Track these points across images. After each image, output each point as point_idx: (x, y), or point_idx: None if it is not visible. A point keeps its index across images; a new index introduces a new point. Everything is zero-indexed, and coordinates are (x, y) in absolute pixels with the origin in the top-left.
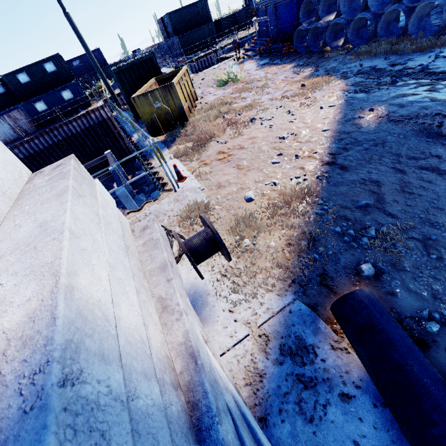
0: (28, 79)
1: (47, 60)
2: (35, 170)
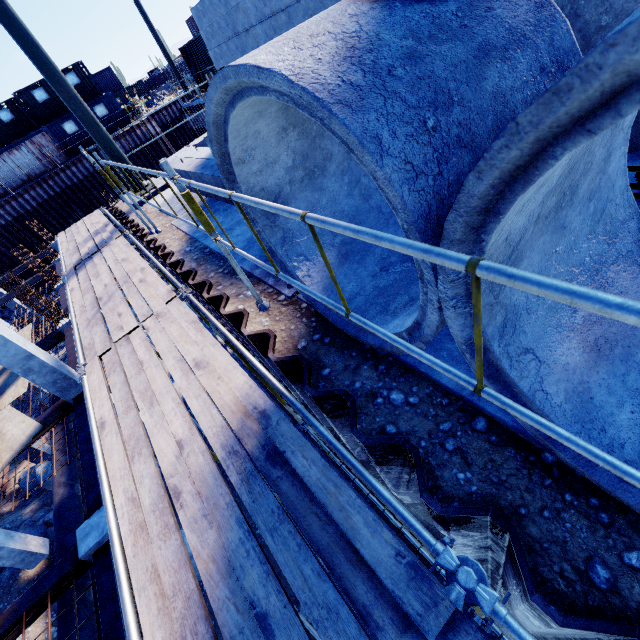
0: (46, 97)
1: (68, 70)
2: (75, 208)
